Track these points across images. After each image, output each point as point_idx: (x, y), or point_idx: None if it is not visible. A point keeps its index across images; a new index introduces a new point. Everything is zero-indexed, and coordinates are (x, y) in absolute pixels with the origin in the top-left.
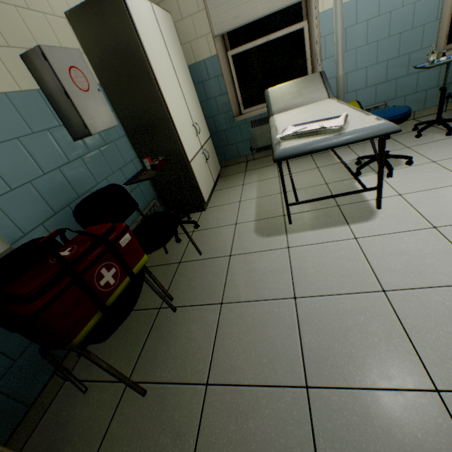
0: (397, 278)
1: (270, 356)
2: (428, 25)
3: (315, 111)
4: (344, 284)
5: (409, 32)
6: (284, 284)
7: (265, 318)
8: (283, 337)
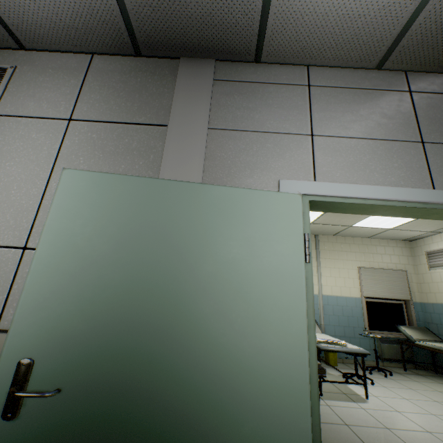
0: (390, 425)
1: (348, 441)
2: (359, 317)
3: (321, 336)
4: (368, 423)
5: (351, 317)
6: (337, 418)
7: (336, 429)
8: (351, 436)
